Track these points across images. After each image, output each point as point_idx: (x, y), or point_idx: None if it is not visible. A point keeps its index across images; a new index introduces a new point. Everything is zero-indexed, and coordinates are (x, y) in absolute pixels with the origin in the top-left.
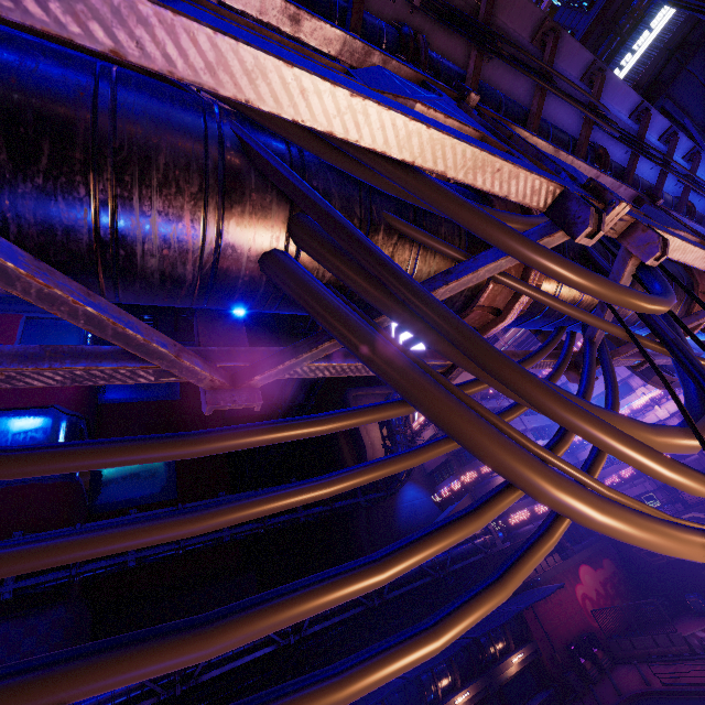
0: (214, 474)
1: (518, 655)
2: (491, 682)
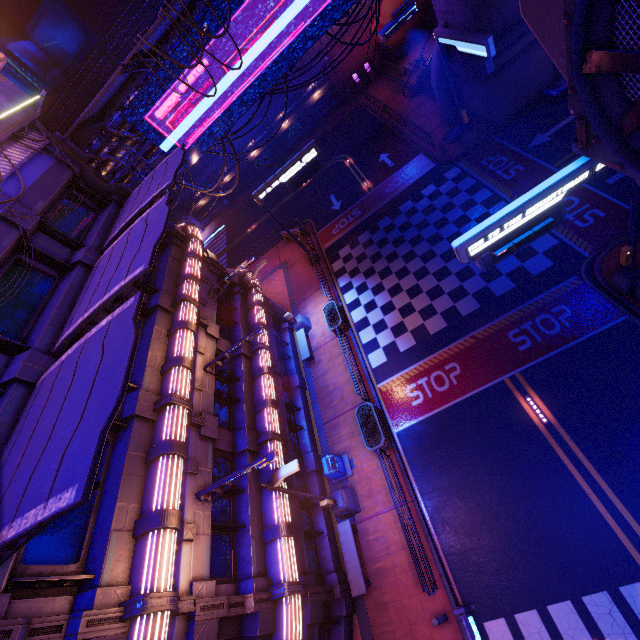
0: (101, 3)
1: (317, 93)
2: (301, 112)
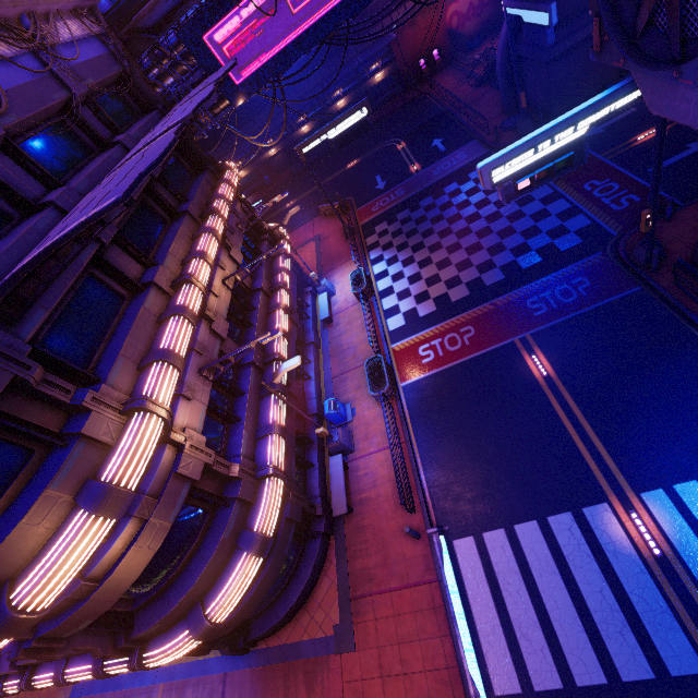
0: None
1: (380, 74)
2: (360, 92)
